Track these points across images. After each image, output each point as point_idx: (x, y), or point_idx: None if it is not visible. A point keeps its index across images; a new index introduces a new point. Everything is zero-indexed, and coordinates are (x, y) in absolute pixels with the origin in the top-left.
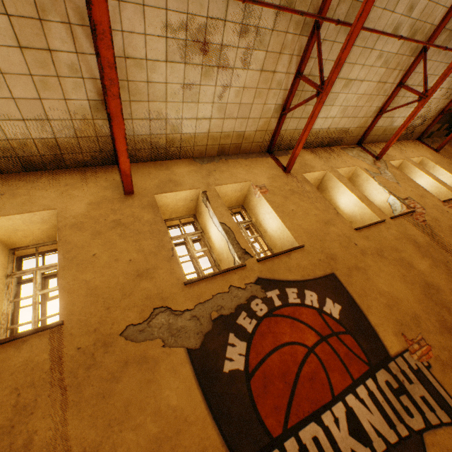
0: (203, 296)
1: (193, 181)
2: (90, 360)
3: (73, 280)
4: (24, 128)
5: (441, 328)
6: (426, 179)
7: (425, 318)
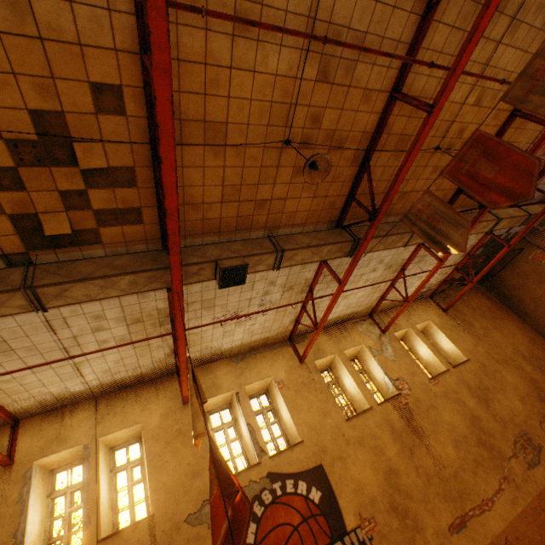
0: None
1: (229, 382)
2: (170, 538)
3: (156, 482)
4: (125, 373)
5: (389, 507)
6: (425, 348)
7: (380, 500)
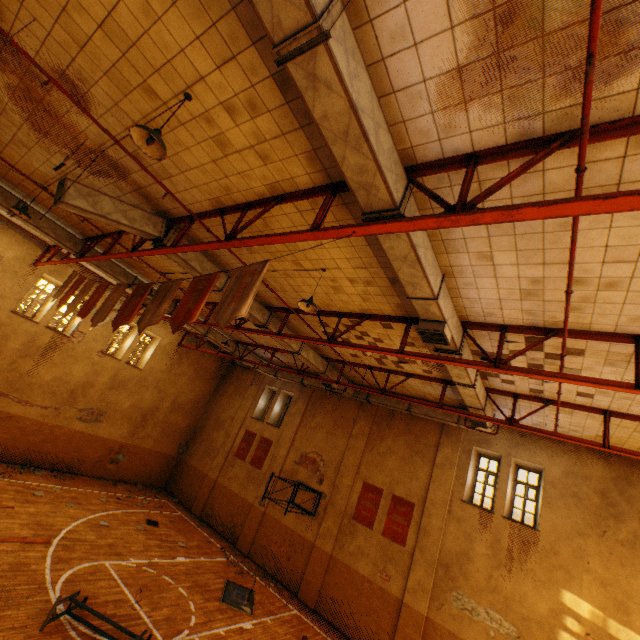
0: None
1: None
2: None
3: None
4: None
5: None
6: (131, 342)
7: None
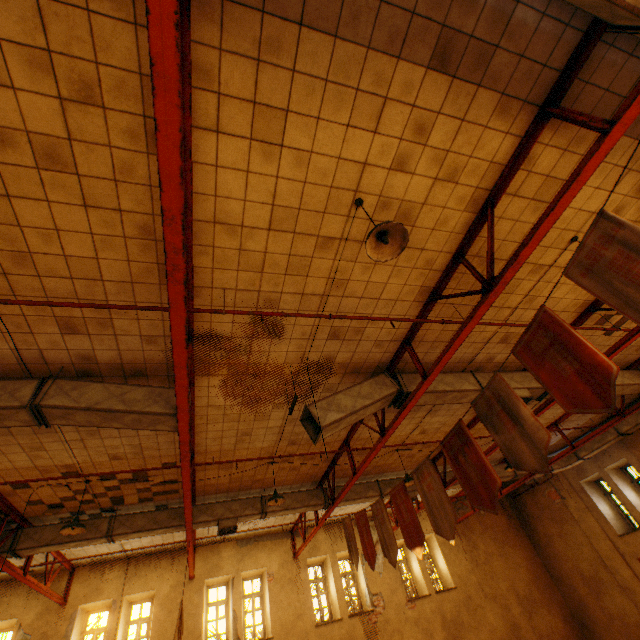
0: None
1: (230, 565)
2: None
3: None
4: (153, 547)
5: None
6: (417, 564)
7: None
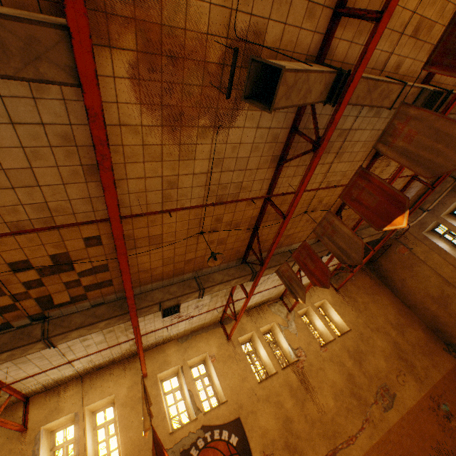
0: (177, 439)
1: (176, 359)
2: None
3: (125, 437)
4: (102, 360)
5: (284, 445)
6: (320, 322)
7: (278, 441)
